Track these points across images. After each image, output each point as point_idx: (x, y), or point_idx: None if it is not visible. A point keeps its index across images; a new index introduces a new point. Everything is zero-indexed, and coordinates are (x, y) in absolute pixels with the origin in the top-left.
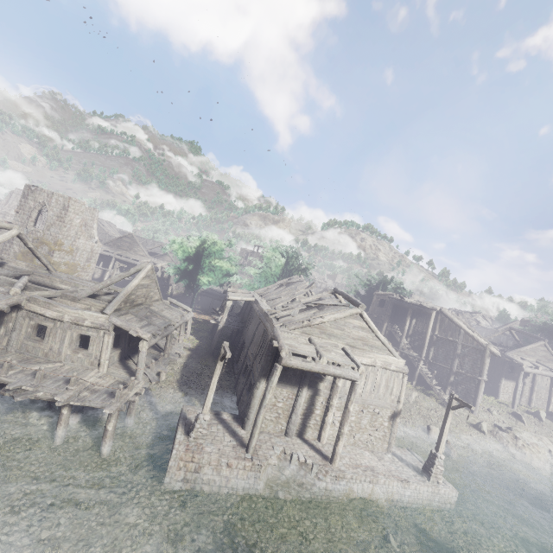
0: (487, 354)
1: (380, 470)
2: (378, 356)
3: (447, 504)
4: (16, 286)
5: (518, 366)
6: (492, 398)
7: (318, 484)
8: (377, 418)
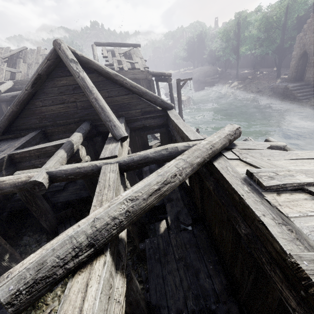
0: None
1: None
2: None
3: None
4: (227, 130)
5: None
6: None
7: None
8: None
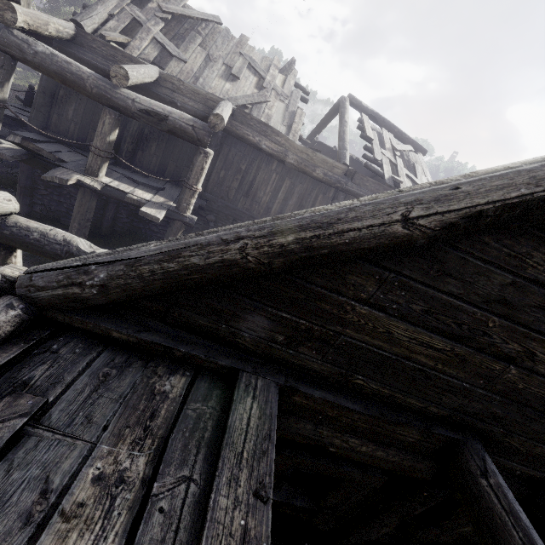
0: None
1: None
2: None
3: None
4: None
5: None
6: None
7: None
8: None
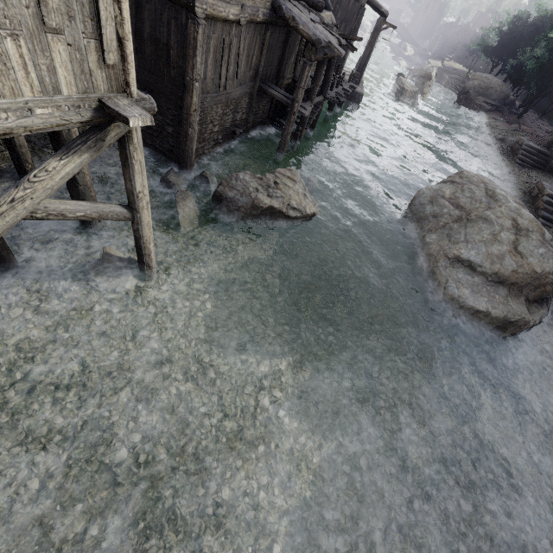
0: None
1: None
2: None
3: None
4: None
5: None
6: None
7: None
8: None
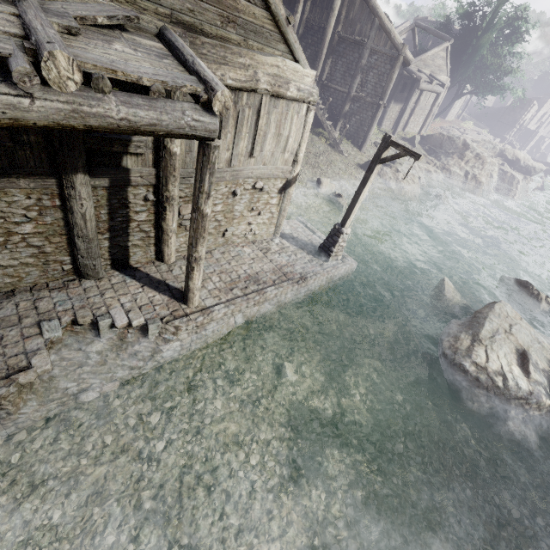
0: (400, 63)
1: (268, 275)
2: (261, 61)
3: (343, 279)
4: None
5: (411, 83)
6: (376, 128)
7: (165, 349)
8: (260, 197)
